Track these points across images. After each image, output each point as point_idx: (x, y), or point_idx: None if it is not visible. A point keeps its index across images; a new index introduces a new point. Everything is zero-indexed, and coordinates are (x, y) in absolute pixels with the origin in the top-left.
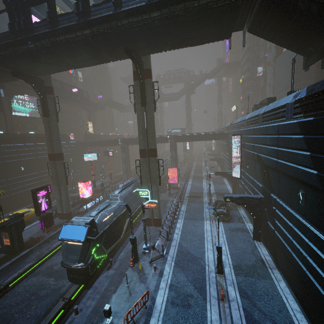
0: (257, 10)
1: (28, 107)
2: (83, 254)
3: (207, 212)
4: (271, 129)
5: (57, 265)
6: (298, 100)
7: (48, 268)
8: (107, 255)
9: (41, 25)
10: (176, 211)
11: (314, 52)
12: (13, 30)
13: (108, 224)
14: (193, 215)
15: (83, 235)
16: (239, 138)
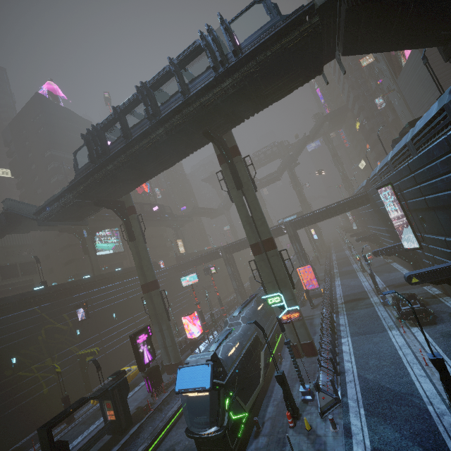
0: (345, 27)
1: (110, 243)
2: (213, 413)
3: (387, 318)
4: (437, 149)
5: (180, 443)
6: None
7: (168, 450)
8: (247, 414)
9: (116, 144)
10: (333, 327)
11: None
12: (92, 159)
13: (237, 360)
14: (364, 328)
15: (207, 378)
16: (390, 191)
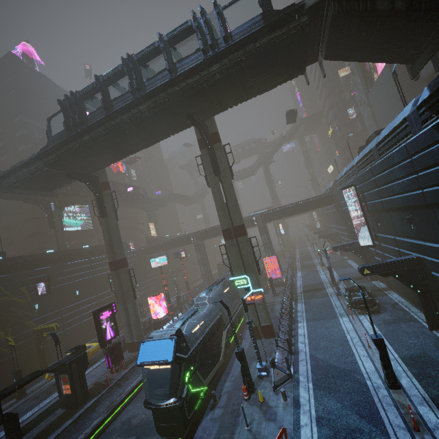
0: (330, 32)
1: (79, 219)
2: (173, 386)
3: (339, 306)
4: (397, 155)
5: (136, 416)
6: (422, 104)
7: (124, 423)
8: (205, 388)
9: (95, 114)
10: (291, 312)
11: (419, 55)
12: (68, 127)
13: (200, 337)
14: (319, 314)
15: (170, 351)
16: (353, 192)
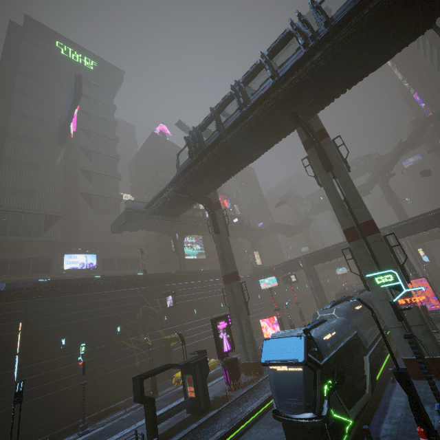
0: None
1: (195, 249)
2: (307, 401)
3: None
4: None
5: None
6: None
7: None
8: (351, 423)
9: (210, 139)
10: None
11: None
12: (191, 155)
13: (334, 348)
14: None
15: (300, 350)
16: None
